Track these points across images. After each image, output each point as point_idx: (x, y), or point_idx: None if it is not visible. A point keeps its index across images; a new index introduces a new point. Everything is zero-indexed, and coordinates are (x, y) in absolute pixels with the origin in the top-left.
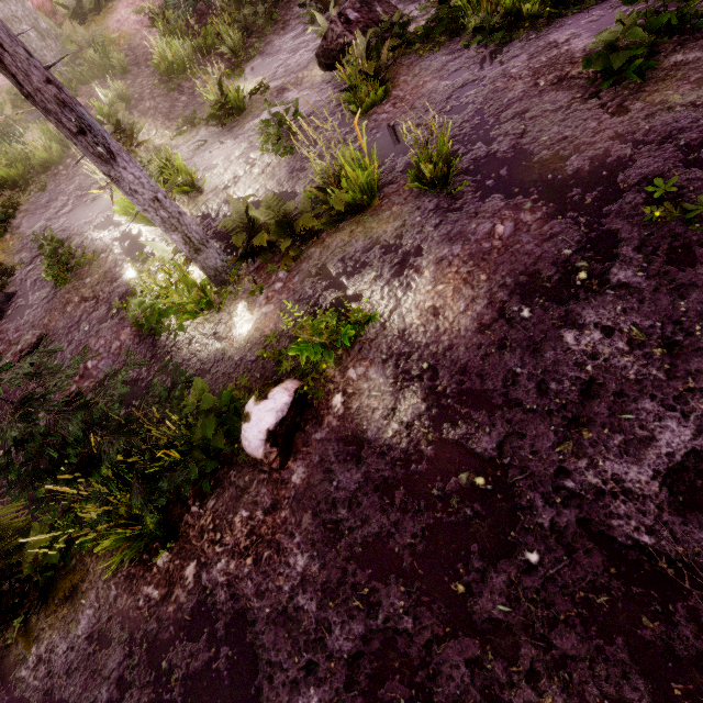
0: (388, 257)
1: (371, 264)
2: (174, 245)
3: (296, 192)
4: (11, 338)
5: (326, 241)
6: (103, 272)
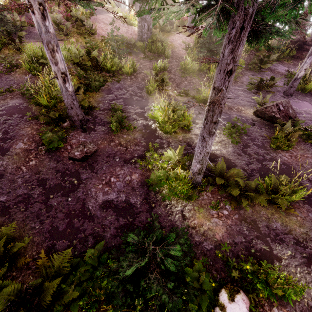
0: (298, 248)
1: (287, 244)
2: (180, 155)
3: (235, 164)
4: (80, 140)
5: (256, 206)
6: (133, 137)
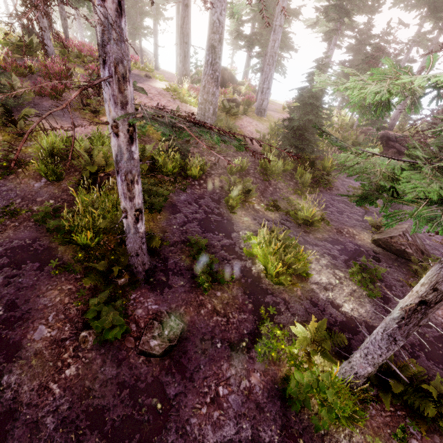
0: None
1: None
2: (319, 335)
3: None
4: (150, 308)
5: None
6: (232, 295)
